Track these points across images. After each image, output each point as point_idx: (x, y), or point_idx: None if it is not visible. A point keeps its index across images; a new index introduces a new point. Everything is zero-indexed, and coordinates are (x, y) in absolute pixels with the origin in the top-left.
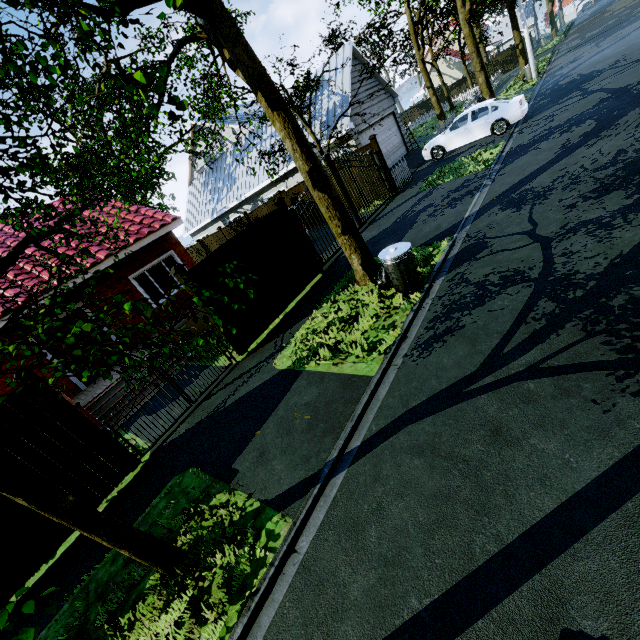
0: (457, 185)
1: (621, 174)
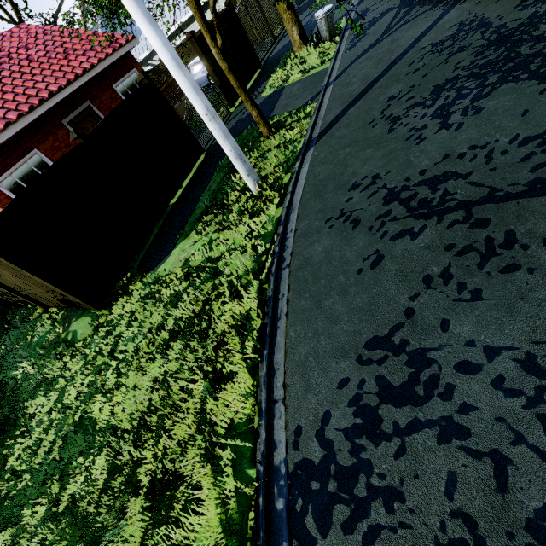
0: None
1: None
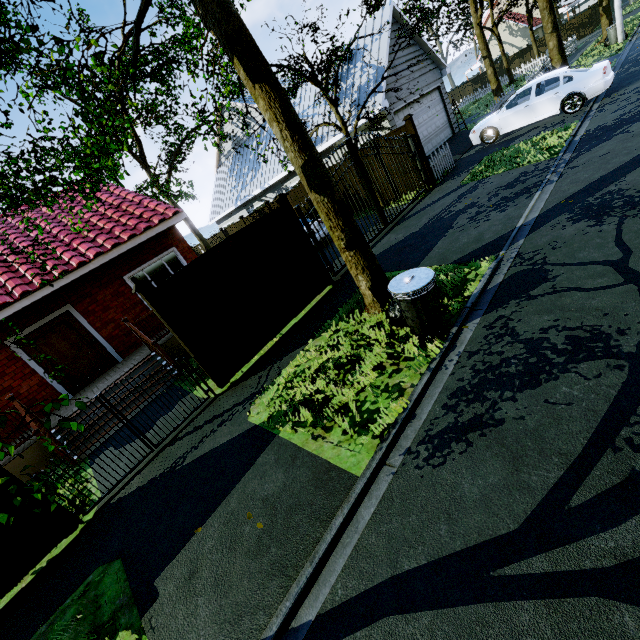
0: (510, 179)
1: None
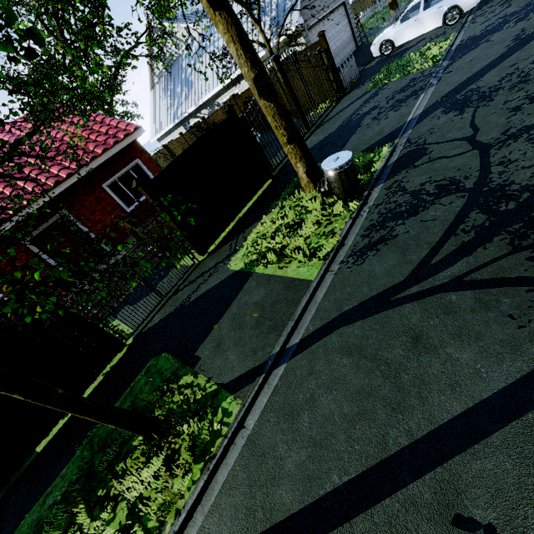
0: (403, 85)
1: None
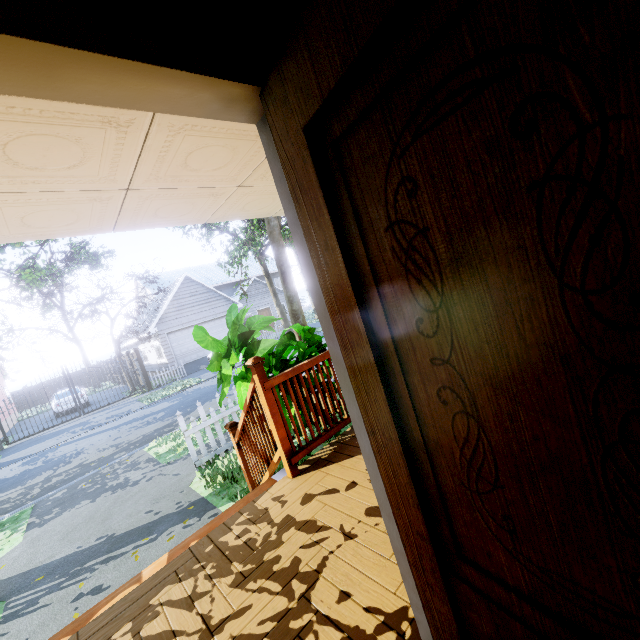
0: (123, 411)
1: (20, 474)
